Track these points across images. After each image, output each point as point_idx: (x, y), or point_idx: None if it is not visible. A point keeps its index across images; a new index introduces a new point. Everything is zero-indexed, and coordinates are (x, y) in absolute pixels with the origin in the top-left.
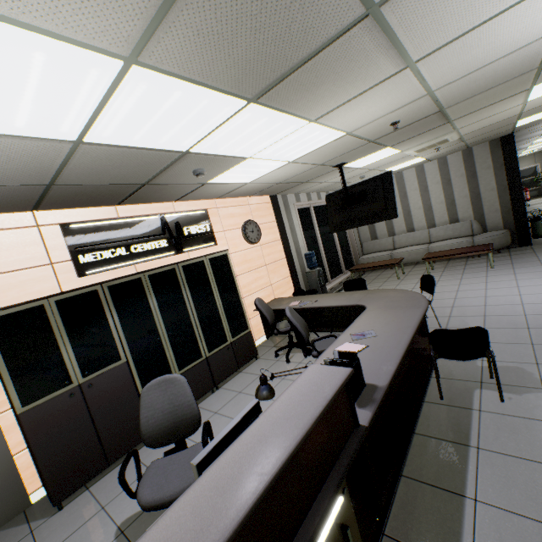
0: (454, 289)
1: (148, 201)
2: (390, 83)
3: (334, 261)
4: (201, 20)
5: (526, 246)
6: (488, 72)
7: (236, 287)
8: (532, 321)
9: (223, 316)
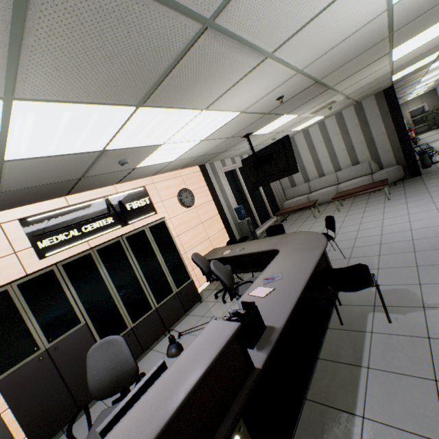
0: (358, 222)
1: (92, 188)
2: (258, 71)
3: (262, 209)
4: (53, 60)
5: (417, 177)
6: (344, 48)
7: (176, 246)
8: (418, 245)
9: (167, 272)
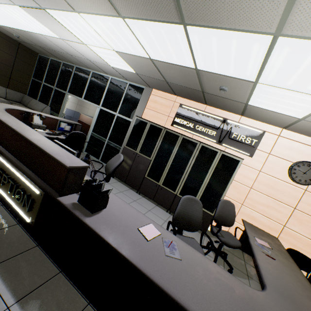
0: None
1: (221, 108)
2: None
3: None
4: None
5: None
6: None
7: (227, 184)
8: None
9: (203, 189)
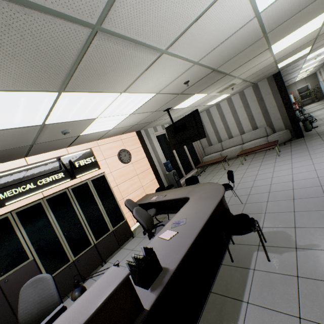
0: (255, 173)
1: (47, 151)
2: (159, 63)
3: (186, 163)
4: None
5: (300, 138)
6: (228, 45)
7: (113, 194)
8: (296, 193)
9: (105, 214)
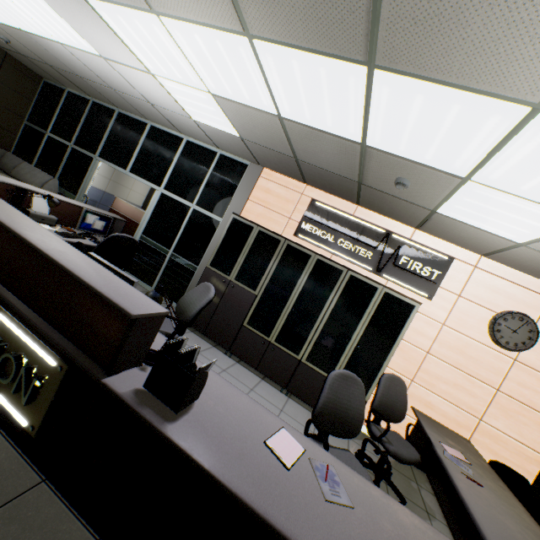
0: None
1: (383, 212)
2: None
3: None
4: None
5: None
6: None
7: (392, 346)
8: None
9: (349, 352)
